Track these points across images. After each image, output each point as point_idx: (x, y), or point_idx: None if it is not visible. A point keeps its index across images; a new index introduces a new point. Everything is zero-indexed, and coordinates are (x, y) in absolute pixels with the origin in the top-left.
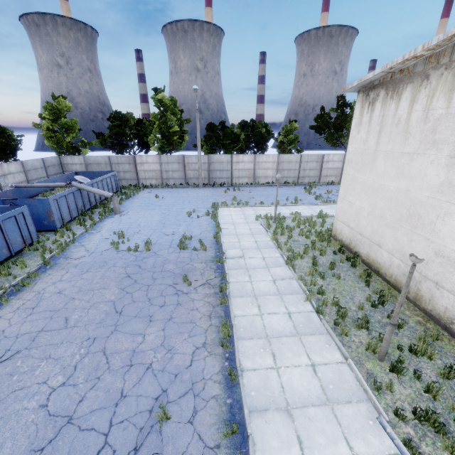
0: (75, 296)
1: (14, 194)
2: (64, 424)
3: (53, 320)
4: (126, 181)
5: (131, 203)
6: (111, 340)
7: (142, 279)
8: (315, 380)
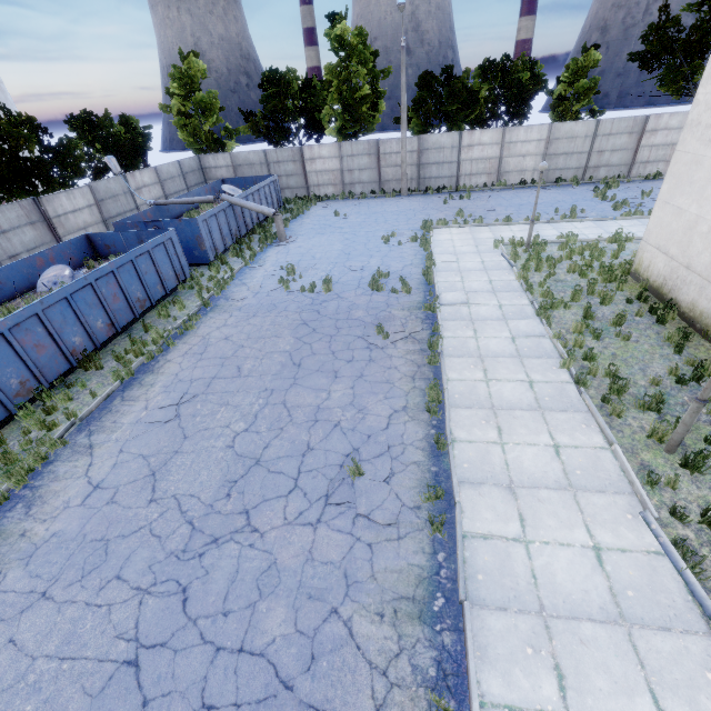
0: (244, 343)
1: (155, 215)
2: (252, 464)
3: (225, 368)
4: (290, 191)
5: (300, 225)
6: (292, 394)
7: (322, 327)
8: (555, 463)
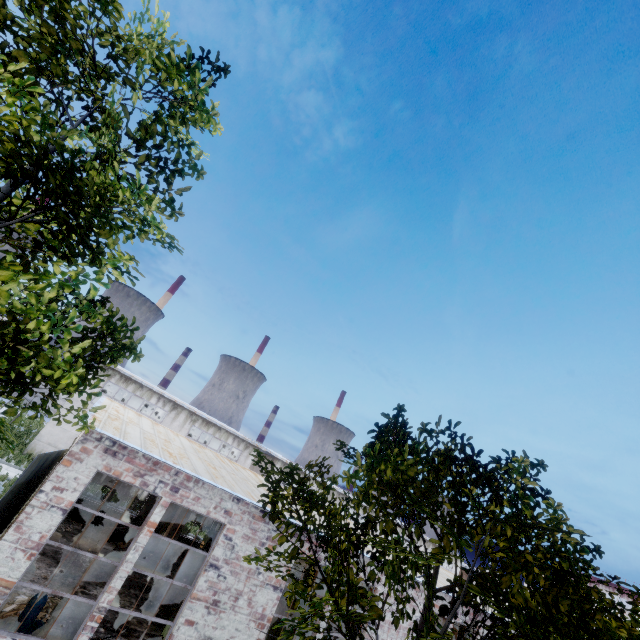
0: None
1: None
2: None
3: None
4: None
5: None
6: None
7: None
8: None
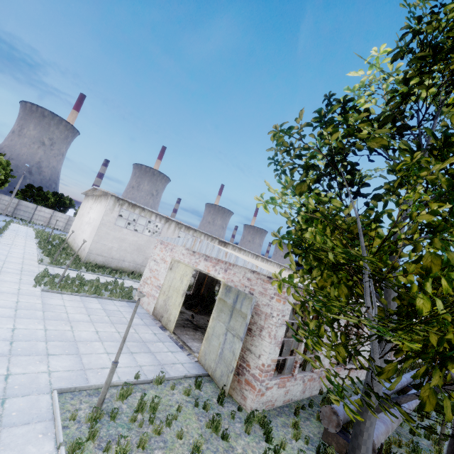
0: None
1: None
2: None
3: None
4: None
5: None
6: None
7: None
8: (25, 240)
